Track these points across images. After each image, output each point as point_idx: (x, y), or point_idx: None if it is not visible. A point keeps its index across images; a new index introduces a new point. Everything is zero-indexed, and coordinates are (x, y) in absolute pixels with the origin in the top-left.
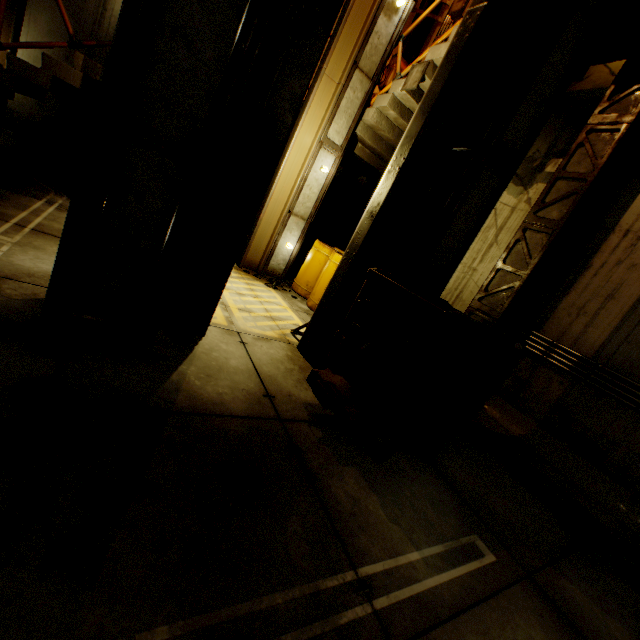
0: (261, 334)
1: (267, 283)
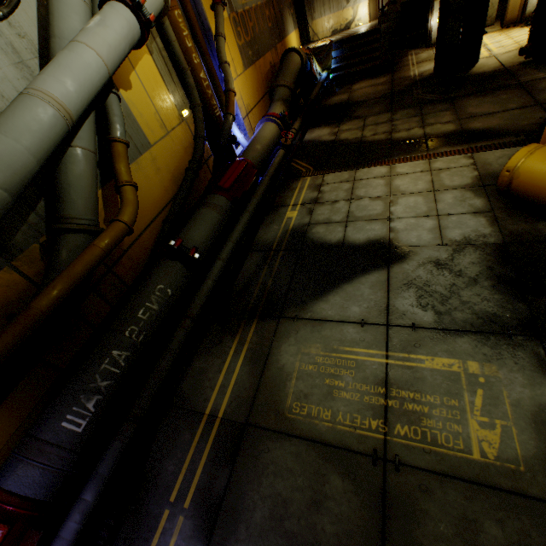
0: (506, 52)
1: (521, 26)
